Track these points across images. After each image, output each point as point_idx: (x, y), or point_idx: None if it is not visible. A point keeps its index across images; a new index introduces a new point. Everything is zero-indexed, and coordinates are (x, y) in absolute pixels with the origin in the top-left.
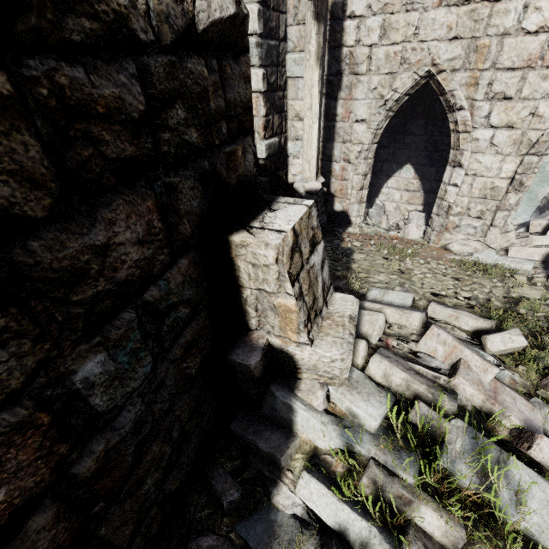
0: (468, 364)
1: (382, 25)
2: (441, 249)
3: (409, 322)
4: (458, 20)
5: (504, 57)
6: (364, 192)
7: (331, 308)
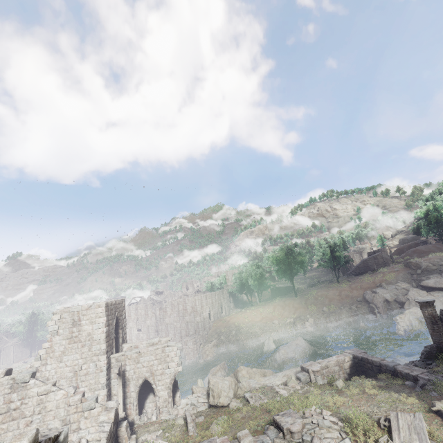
0: (153, 437)
1: (133, 371)
2: (161, 420)
3: (146, 437)
4: (147, 369)
5: (157, 374)
6: (137, 411)
7: (132, 437)
